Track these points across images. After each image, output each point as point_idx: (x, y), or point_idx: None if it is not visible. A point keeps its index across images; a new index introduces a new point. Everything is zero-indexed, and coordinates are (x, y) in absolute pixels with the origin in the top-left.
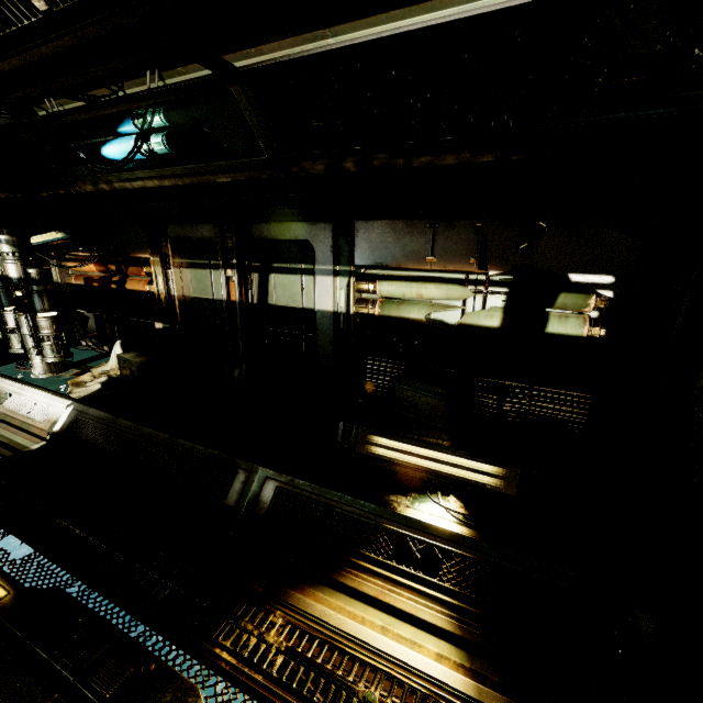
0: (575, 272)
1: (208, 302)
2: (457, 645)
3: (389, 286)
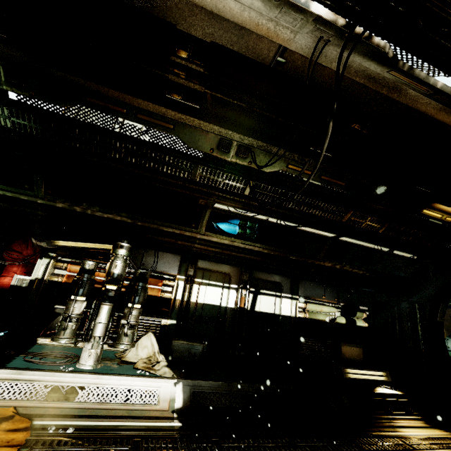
0: (360, 306)
1: (215, 307)
2: (436, 428)
3: (312, 305)
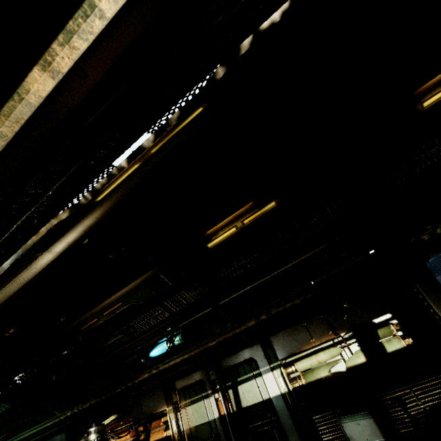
0: (374, 318)
1: (206, 425)
2: None
3: (301, 363)
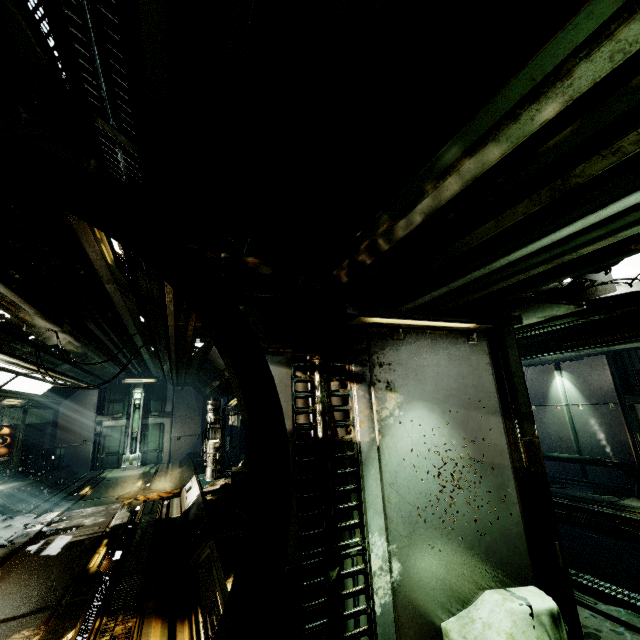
0: None
1: None
2: None
3: None
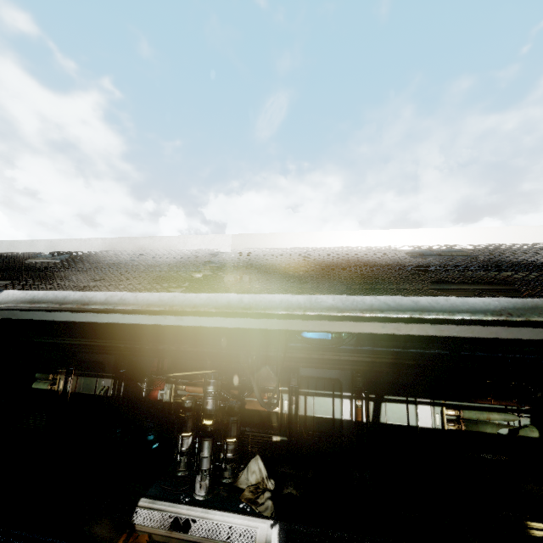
0: None
1: (327, 420)
2: None
3: (469, 412)
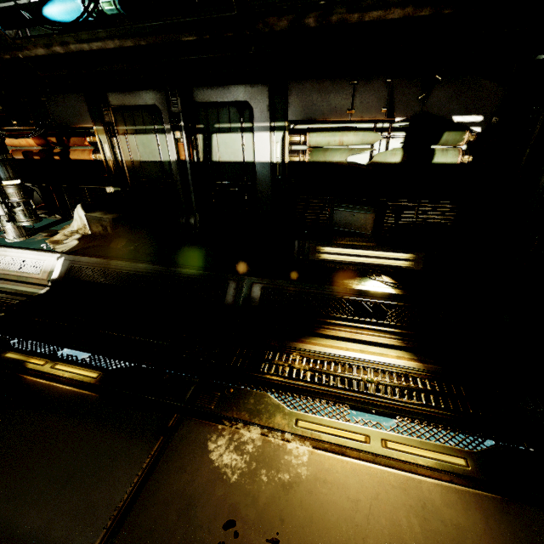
0: (457, 115)
1: (156, 164)
2: (406, 351)
3: (317, 136)
